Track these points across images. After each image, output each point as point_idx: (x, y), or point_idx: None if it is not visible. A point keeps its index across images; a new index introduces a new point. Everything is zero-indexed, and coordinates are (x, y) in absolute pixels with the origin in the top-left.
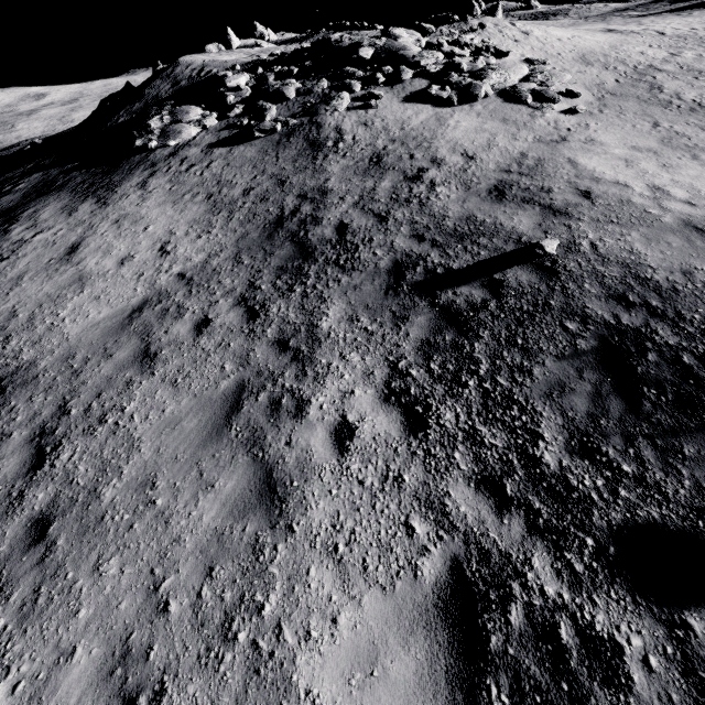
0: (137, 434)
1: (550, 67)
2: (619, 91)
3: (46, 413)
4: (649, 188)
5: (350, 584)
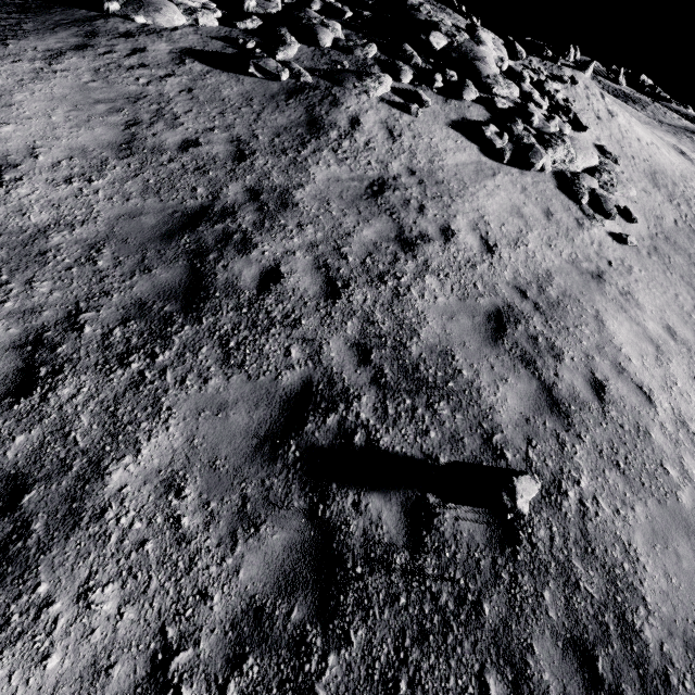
0: None
1: (619, 169)
2: (674, 237)
3: None
4: (673, 417)
5: None
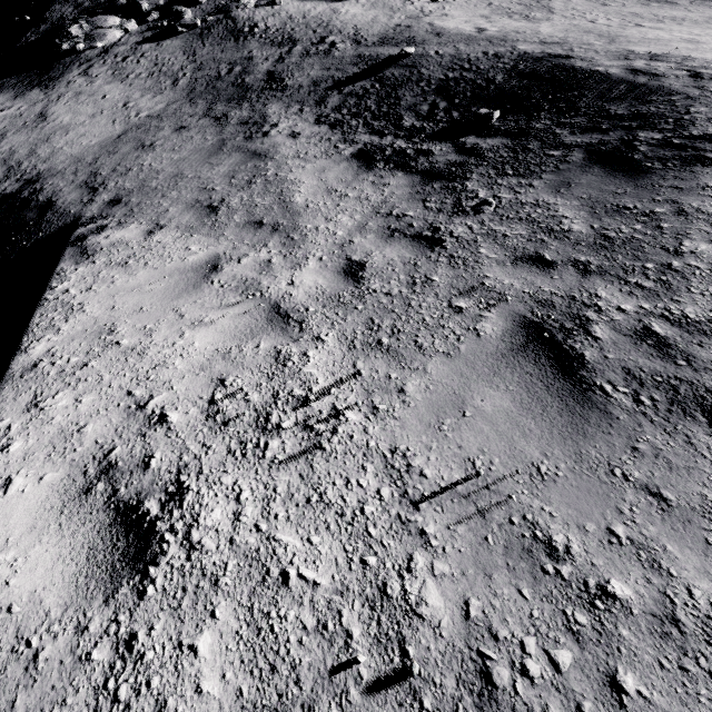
0: (159, 168)
1: None
2: None
3: (83, 178)
4: (476, 29)
5: (309, 161)
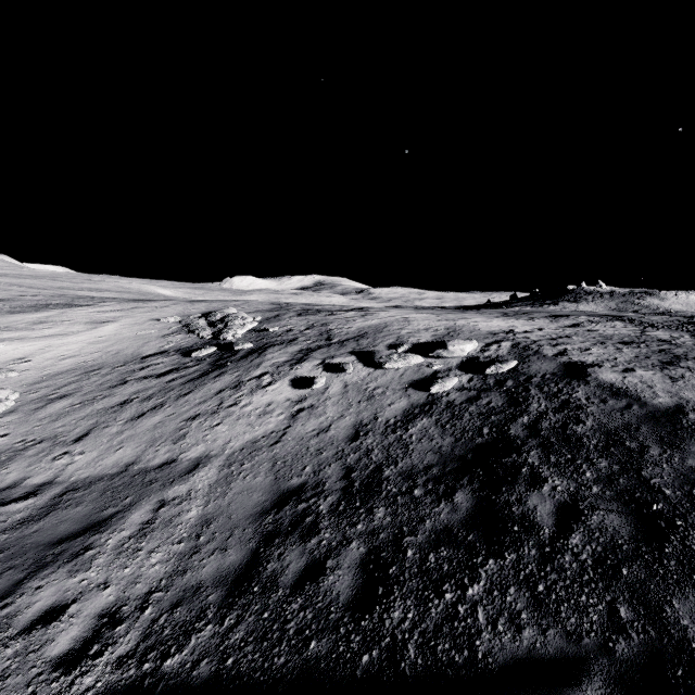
0: None
1: None
2: None
3: None
4: None
5: None
